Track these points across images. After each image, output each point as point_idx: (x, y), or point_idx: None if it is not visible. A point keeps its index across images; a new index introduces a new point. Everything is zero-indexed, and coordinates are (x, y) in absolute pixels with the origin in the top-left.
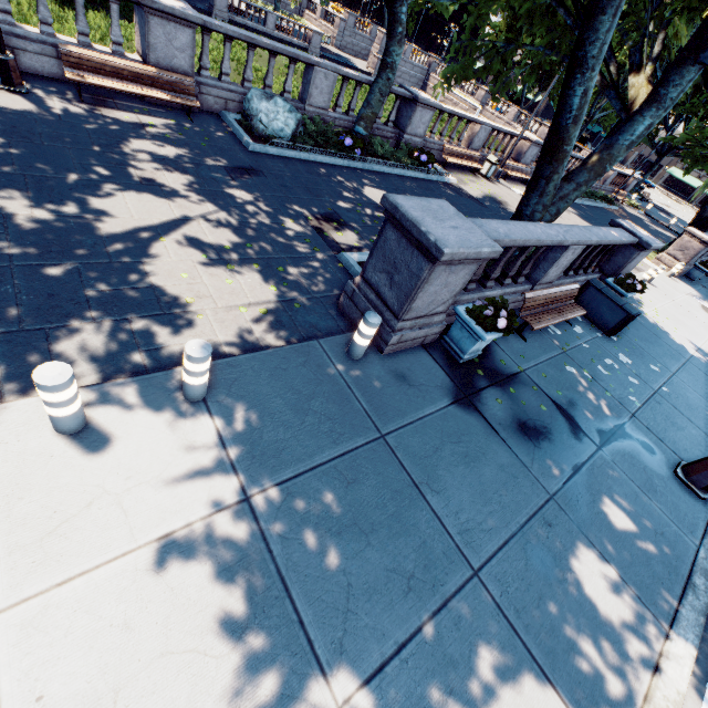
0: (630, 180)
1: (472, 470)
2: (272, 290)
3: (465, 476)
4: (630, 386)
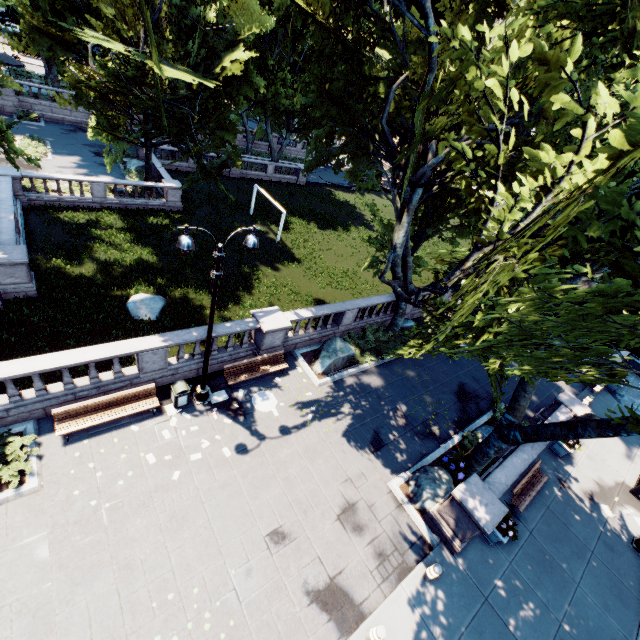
0: None
1: None
2: None
3: None
4: None
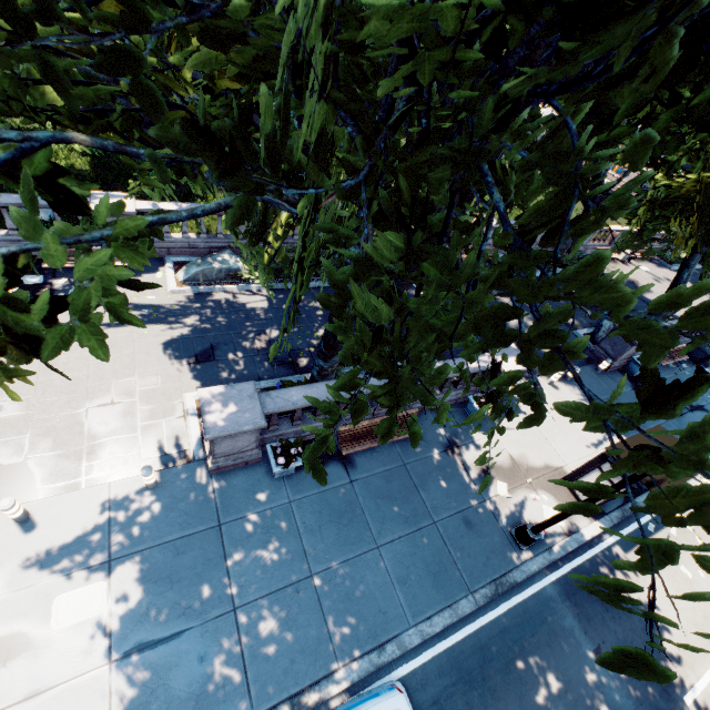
0: None
1: None
2: None
3: None
4: (709, 392)
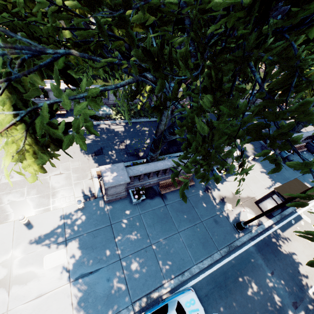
0: None
1: (288, 171)
2: (252, 146)
3: (287, 172)
4: None
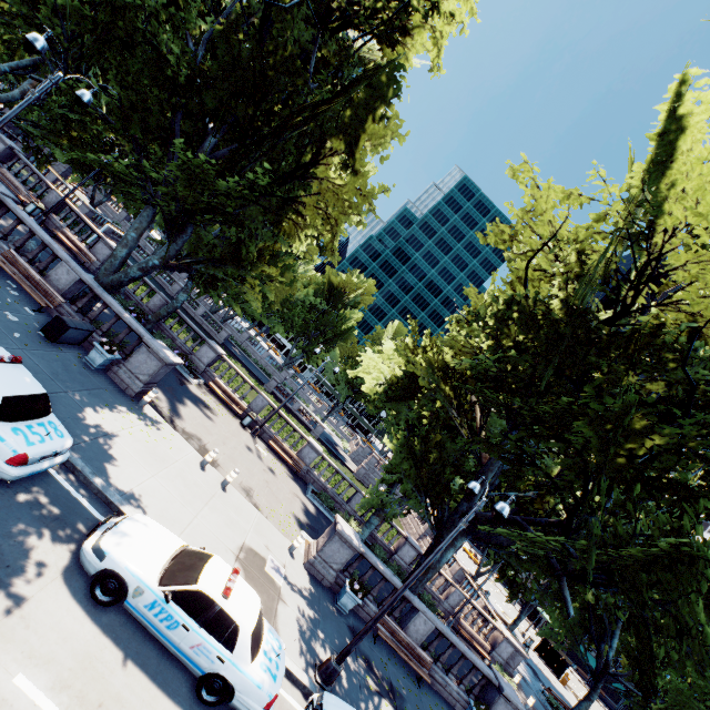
0: (500, 637)
1: None
2: None
3: None
4: None
